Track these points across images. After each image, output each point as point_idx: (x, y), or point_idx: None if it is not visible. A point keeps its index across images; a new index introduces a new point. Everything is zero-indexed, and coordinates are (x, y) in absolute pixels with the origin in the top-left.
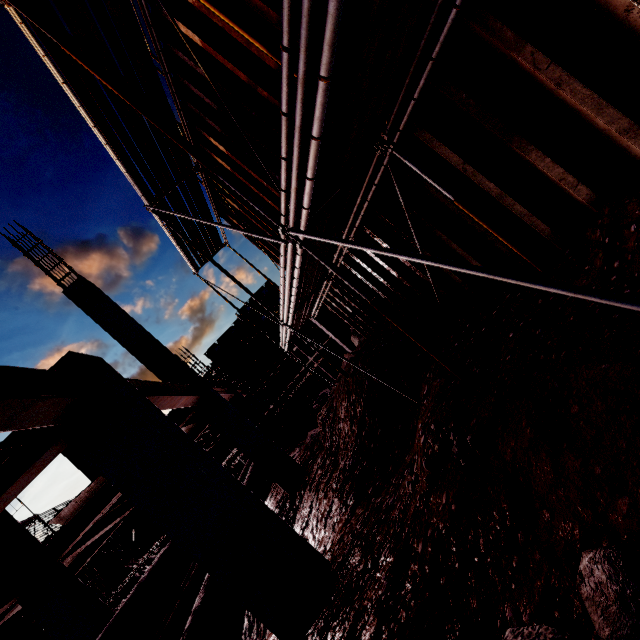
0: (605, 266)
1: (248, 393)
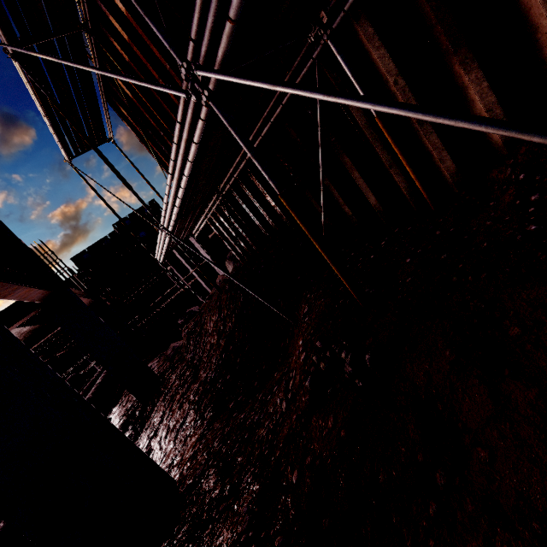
0: (518, 200)
1: (113, 302)
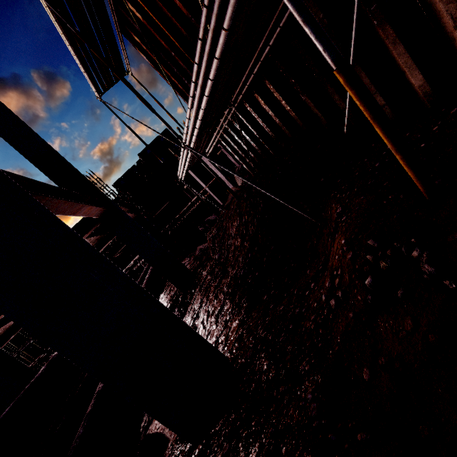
0: None
1: (148, 216)
